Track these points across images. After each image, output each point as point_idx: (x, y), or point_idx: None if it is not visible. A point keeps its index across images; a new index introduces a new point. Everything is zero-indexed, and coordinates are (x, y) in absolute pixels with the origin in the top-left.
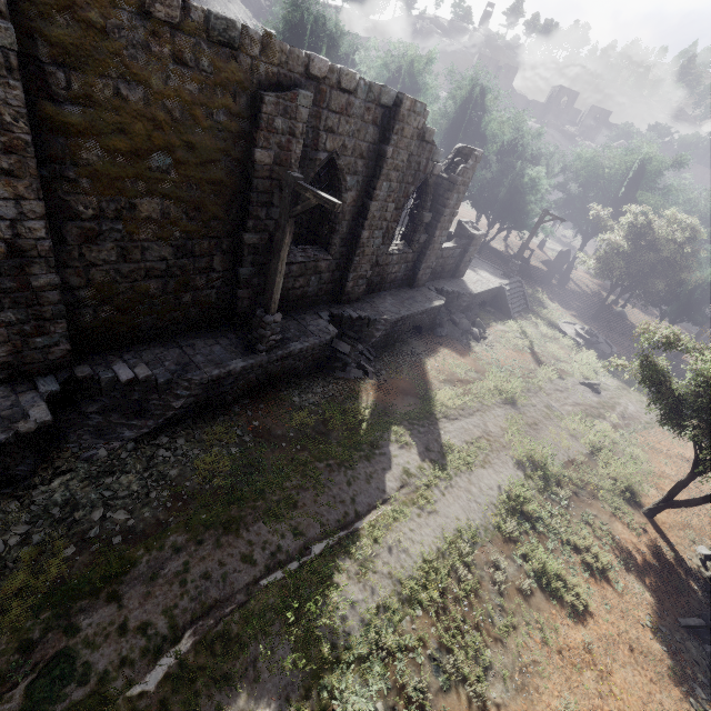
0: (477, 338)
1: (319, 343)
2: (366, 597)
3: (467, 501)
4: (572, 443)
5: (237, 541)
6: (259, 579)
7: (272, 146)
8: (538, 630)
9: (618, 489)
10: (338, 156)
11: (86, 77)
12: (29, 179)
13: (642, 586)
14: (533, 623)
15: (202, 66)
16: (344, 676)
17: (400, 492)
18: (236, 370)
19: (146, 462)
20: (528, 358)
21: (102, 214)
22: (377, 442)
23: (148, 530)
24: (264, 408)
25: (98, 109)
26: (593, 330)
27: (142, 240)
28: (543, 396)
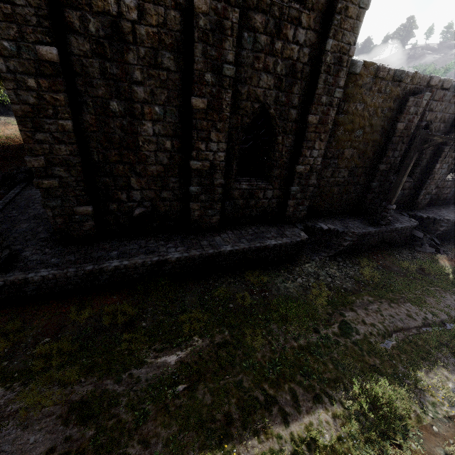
0: None
1: (410, 226)
2: None
3: None
4: None
5: (400, 307)
6: (421, 326)
7: (405, 120)
8: None
9: None
10: (431, 123)
11: (349, 104)
12: (325, 142)
13: None
14: None
15: (386, 91)
16: None
17: None
18: (371, 232)
19: (336, 266)
20: None
21: (333, 156)
22: None
23: (353, 291)
24: (381, 257)
25: (348, 115)
26: None
27: (340, 168)
28: None
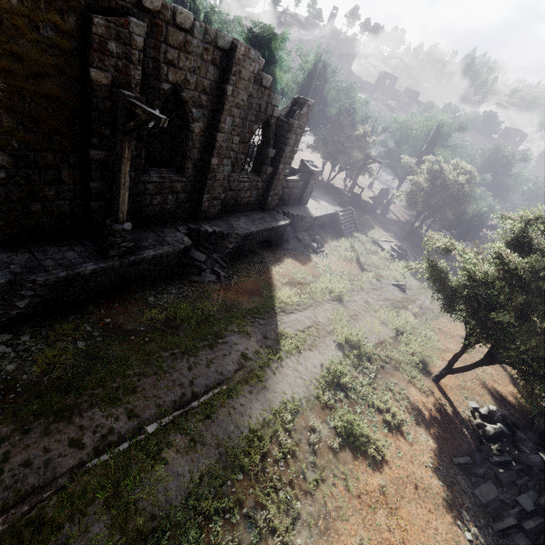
0: (316, 251)
1: (173, 251)
2: (190, 467)
3: (293, 378)
4: (383, 329)
5: (67, 427)
6: (85, 461)
7: (109, 68)
8: (342, 480)
9: (414, 362)
10: (181, 88)
11: None
12: None
13: (428, 435)
14: (339, 475)
15: None
16: (159, 544)
17: (236, 374)
18: (85, 272)
19: None
20: (354, 266)
21: None
22: (221, 333)
23: None
24: (119, 307)
25: None
26: (404, 246)
27: None
28: (364, 294)
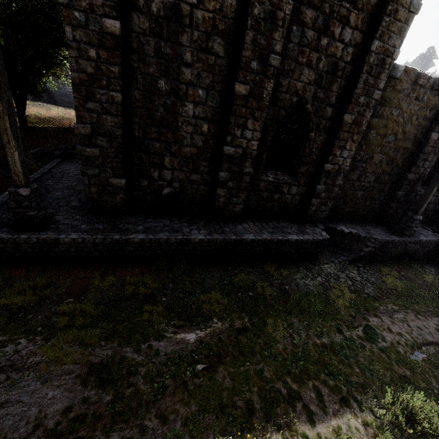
0: None
1: (435, 240)
2: None
3: None
4: None
5: (428, 320)
6: None
7: None
8: None
9: None
10: None
11: (385, 108)
12: (356, 143)
13: None
14: None
15: (423, 99)
16: None
17: None
18: (395, 240)
19: (356, 271)
20: None
21: (361, 160)
22: None
23: (375, 297)
24: (402, 268)
25: (382, 119)
26: None
27: (367, 172)
28: None
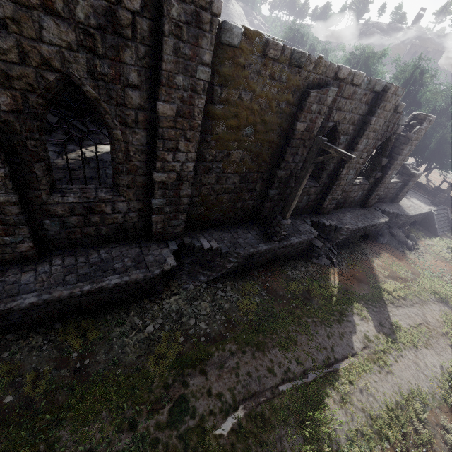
0: (410, 248)
1: (307, 240)
2: (348, 420)
3: (416, 371)
4: None
5: (264, 357)
6: (278, 386)
7: (306, 120)
8: None
9: None
10: (339, 124)
11: (229, 90)
12: (194, 142)
13: None
14: None
15: (282, 79)
16: None
17: (364, 351)
18: (261, 250)
19: (212, 296)
20: None
21: (215, 159)
22: (344, 312)
23: (216, 337)
24: (271, 275)
25: (229, 106)
26: None
27: (228, 173)
28: None
